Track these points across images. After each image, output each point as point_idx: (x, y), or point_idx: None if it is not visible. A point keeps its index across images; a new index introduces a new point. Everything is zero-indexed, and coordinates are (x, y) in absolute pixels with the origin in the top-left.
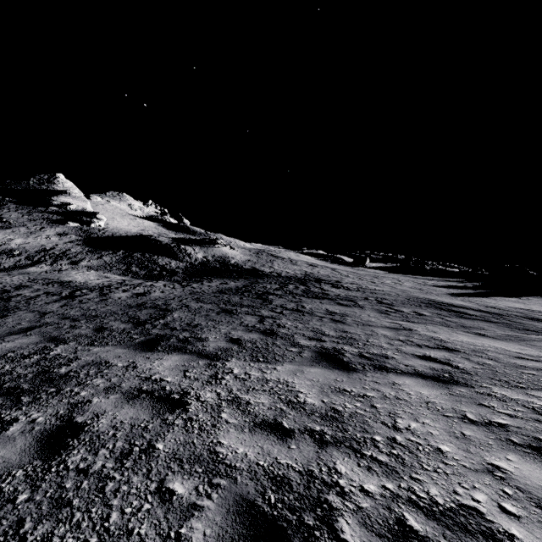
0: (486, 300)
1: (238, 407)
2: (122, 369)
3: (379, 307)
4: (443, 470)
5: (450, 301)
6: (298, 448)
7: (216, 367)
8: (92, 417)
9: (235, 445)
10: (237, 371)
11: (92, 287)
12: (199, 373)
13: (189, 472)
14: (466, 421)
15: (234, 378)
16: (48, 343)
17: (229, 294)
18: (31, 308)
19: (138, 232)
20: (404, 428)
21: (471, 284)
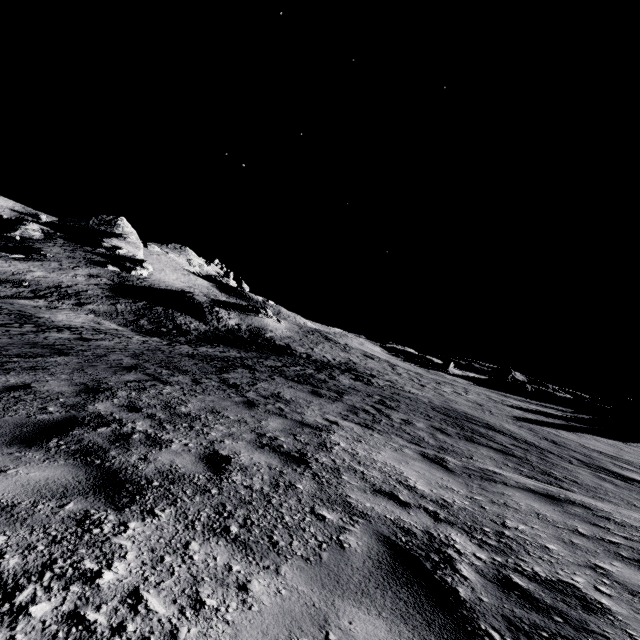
0: (564, 433)
1: None
2: None
3: (362, 406)
4: None
5: (499, 422)
6: None
7: None
8: None
9: None
10: None
11: (49, 325)
12: None
13: None
14: None
15: None
16: None
17: (193, 358)
18: None
19: (181, 288)
20: None
21: (573, 416)
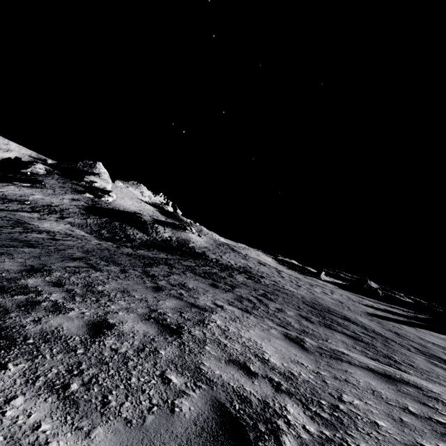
0: (405, 327)
1: None
2: None
3: (248, 296)
4: None
5: (354, 316)
6: None
7: None
8: None
9: None
10: None
11: (34, 229)
12: None
13: None
14: None
15: None
16: None
17: (130, 256)
18: None
19: (134, 210)
20: None
21: (413, 315)
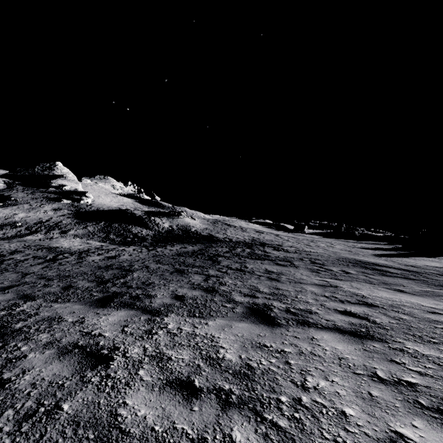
0: (406, 259)
1: (158, 363)
2: (69, 324)
3: (312, 267)
4: (343, 439)
5: (375, 260)
6: (200, 410)
7: (154, 322)
8: (19, 373)
9: (139, 406)
10: (171, 326)
11: (74, 252)
12: (136, 328)
13: (79, 439)
14: (375, 379)
15: (166, 333)
16: (19, 300)
17: (185, 256)
18: (17, 270)
19: (118, 207)
20: (312, 388)
21: (394, 247)
